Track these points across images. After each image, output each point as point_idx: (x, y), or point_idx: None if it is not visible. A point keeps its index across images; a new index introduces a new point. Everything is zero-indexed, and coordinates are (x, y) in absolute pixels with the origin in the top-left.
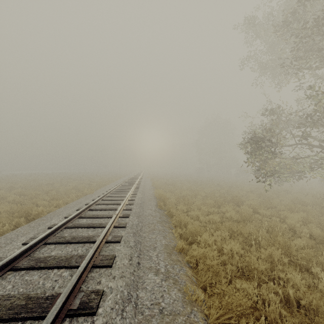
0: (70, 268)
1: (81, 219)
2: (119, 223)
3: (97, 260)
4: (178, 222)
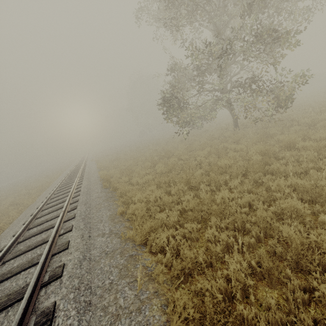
0: (34, 265)
1: (31, 230)
2: (68, 217)
3: (55, 250)
4: (121, 193)
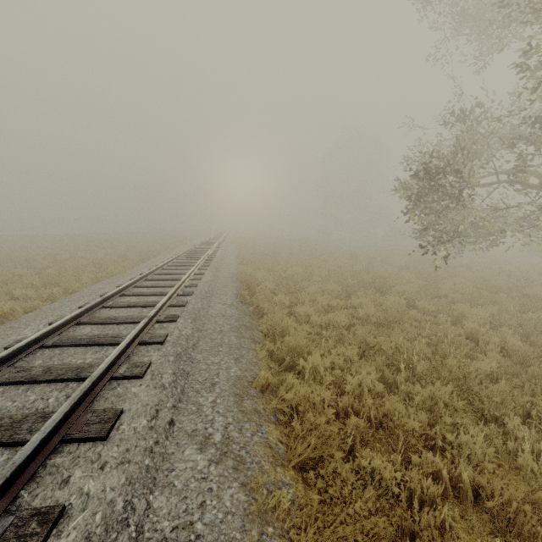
0: (12, 446)
1: (81, 328)
2: (152, 335)
3: (78, 424)
4: (270, 328)
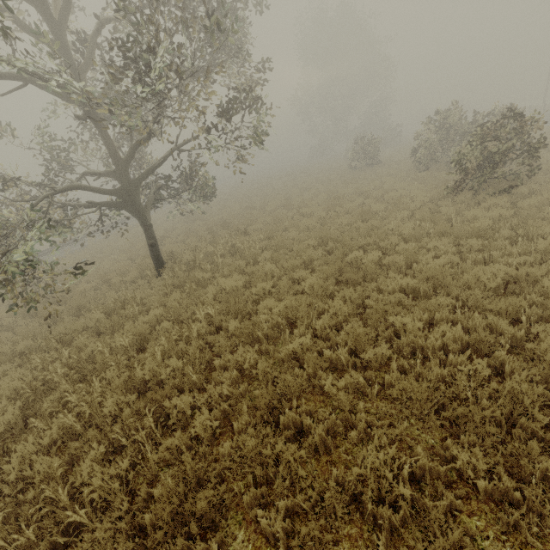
0: None
1: None
2: None
3: None
4: None
